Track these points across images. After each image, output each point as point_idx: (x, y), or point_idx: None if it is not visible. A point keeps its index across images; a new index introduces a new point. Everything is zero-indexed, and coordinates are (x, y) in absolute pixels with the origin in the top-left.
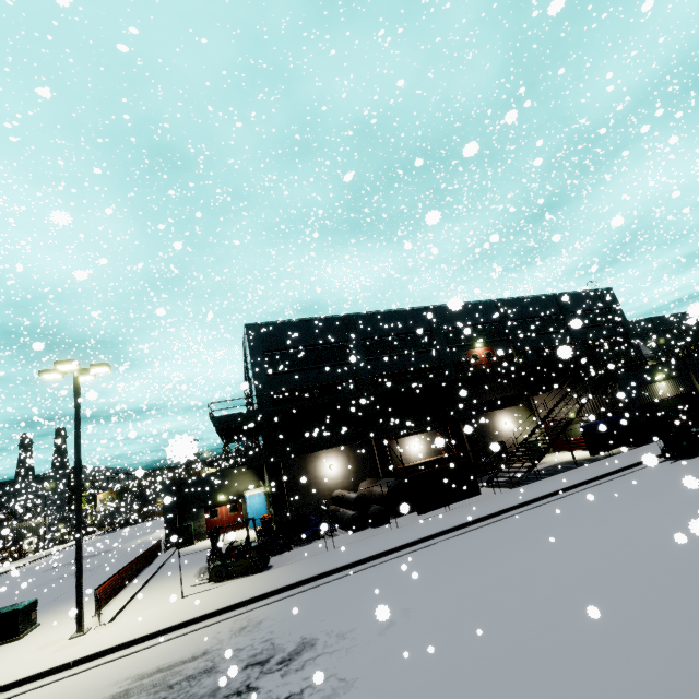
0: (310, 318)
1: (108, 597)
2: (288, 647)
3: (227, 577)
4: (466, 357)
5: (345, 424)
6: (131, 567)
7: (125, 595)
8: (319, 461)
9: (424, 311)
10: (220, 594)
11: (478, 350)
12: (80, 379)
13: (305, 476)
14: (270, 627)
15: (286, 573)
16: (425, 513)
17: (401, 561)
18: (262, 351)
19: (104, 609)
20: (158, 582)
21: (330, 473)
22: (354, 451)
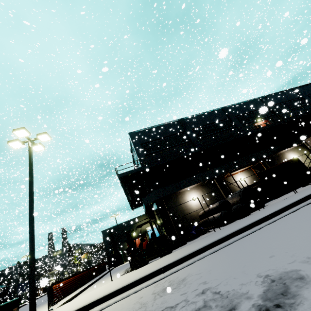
0: (161, 124)
1: (65, 293)
2: (250, 291)
3: (144, 266)
4: (254, 127)
5: (195, 173)
6: (84, 274)
7: (77, 291)
8: (185, 196)
9: (221, 110)
10: (138, 272)
11: (260, 122)
12: (35, 149)
13: (179, 206)
14: (198, 280)
15: (190, 247)
16: (281, 196)
17: (300, 212)
18: (140, 144)
19: (60, 301)
20: (100, 281)
21: (194, 202)
22: (205, 187)
